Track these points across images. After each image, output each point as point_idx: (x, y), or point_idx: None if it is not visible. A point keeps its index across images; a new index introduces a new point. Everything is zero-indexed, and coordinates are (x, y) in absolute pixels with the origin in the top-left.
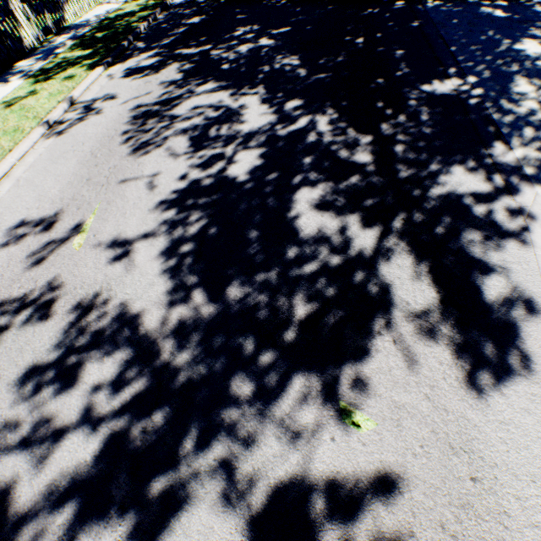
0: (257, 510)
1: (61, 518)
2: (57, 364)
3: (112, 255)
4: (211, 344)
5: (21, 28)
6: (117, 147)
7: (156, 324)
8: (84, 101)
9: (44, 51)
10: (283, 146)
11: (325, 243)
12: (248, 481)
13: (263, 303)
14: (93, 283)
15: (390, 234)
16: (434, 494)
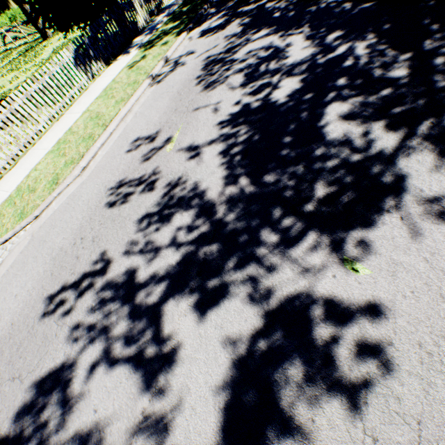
0: (272, 306)
1: (160, 289)
2: (158, 215)
3: (188, 156)
4: (250, 210)
5: (137, 14)
6: (194, 87)
7: (215, 196)
8: (173, 59)
9: (149, 28)
10: (320, 72)
11: (348, 145)
12: (267, 290)
13: (290, 187)
14: (177, 172)
15: (414, 136)
16: (417, 324)
